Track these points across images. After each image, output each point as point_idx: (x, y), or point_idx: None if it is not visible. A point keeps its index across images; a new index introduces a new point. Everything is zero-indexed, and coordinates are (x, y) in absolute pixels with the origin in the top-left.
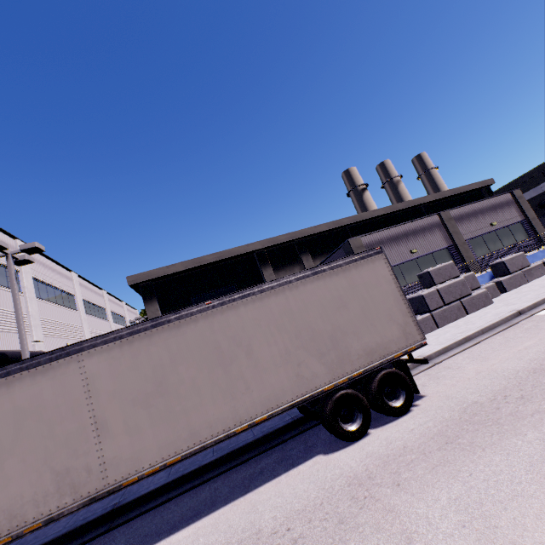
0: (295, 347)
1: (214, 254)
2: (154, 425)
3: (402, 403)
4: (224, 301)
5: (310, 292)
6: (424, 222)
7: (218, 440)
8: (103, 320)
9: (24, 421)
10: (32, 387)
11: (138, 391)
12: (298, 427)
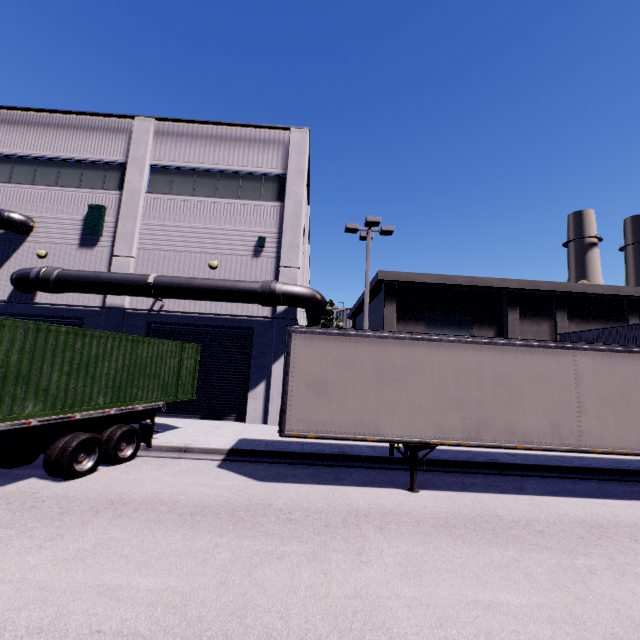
0: None
1: (465, 277)
2: (615, 422)
3: None
4: None
5: None
6: None
7: None
8: None
9: (536, 381)
10: (543, 361)
11: (608, 394)
12: None
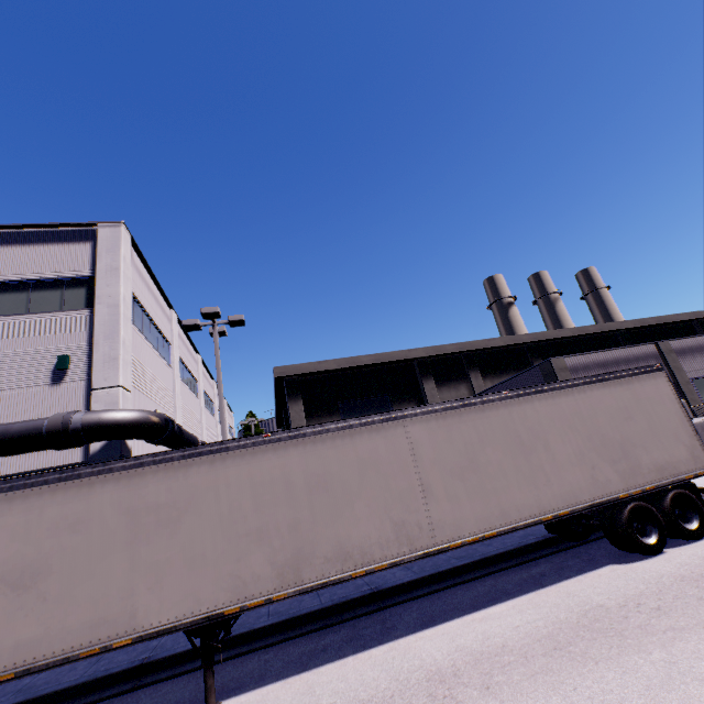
0: (587, 449)
1: (371, 355)
2: (470, 498)
3: (696, 527)
4: (520, 393)
5: (597, 398)
6: (638, 351)
7: (526, 524)
8: (212, 416)
9: (365, 471)
10: (369, 441)
11: (454, 463)
12: (552, 546)
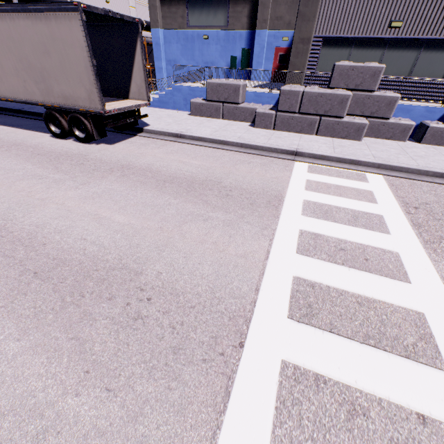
0: (20, 68)
1: None
2: None
3: (83, 137)
4: None
5: (23, 29)
6: None
7: None
8: None
9: None
10: None
11: None
12: None
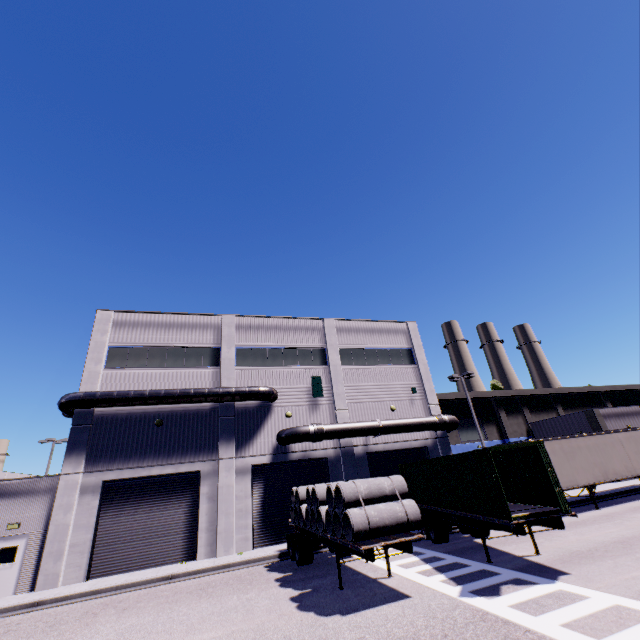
0: None
1: (471, 392)
2: None
3: None
4: None
5: None
6: (631, 409)
7: None
8: None
9: (612, 448)
10: (609, 439)
11: (633, 449)
12: None
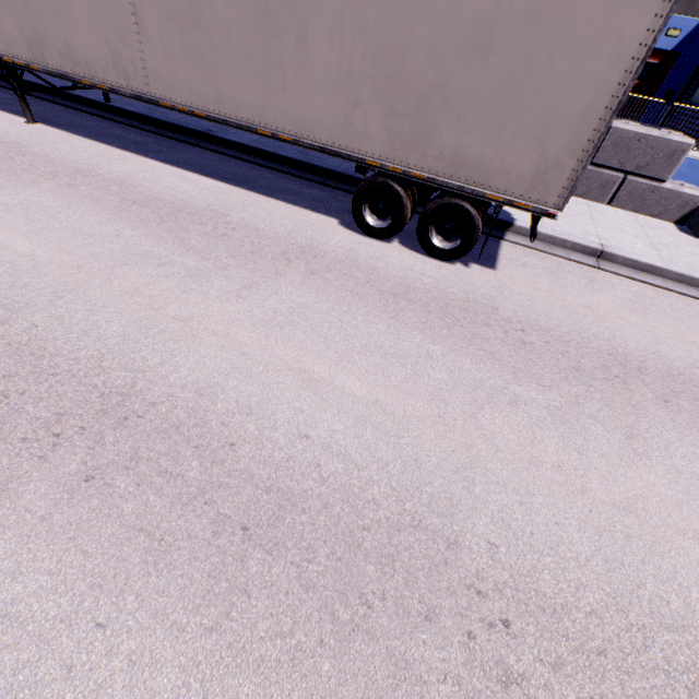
0: (363, 73)
1: None
2: (186, 61)
3: (446, 249)
4: None
5: None
6: None
7: (240, 126)
8: None
9: None
10: None
11: (172, 2)
12: None
